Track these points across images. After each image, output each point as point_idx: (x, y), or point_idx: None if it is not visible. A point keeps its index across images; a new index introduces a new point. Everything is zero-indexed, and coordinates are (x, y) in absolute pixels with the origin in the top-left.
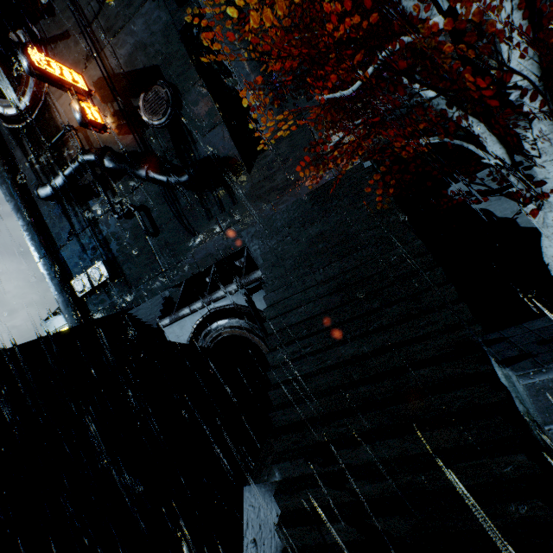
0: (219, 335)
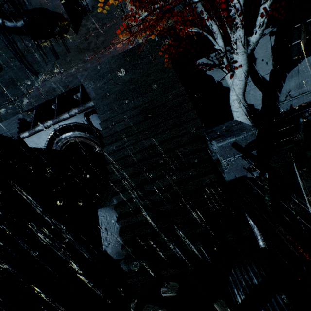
0: (67, 142)
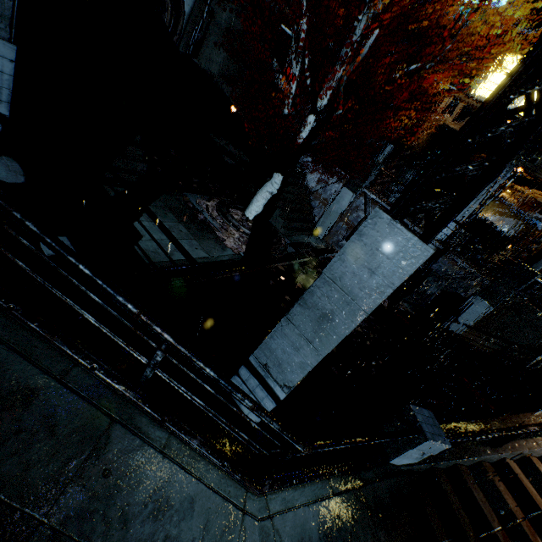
0: None
